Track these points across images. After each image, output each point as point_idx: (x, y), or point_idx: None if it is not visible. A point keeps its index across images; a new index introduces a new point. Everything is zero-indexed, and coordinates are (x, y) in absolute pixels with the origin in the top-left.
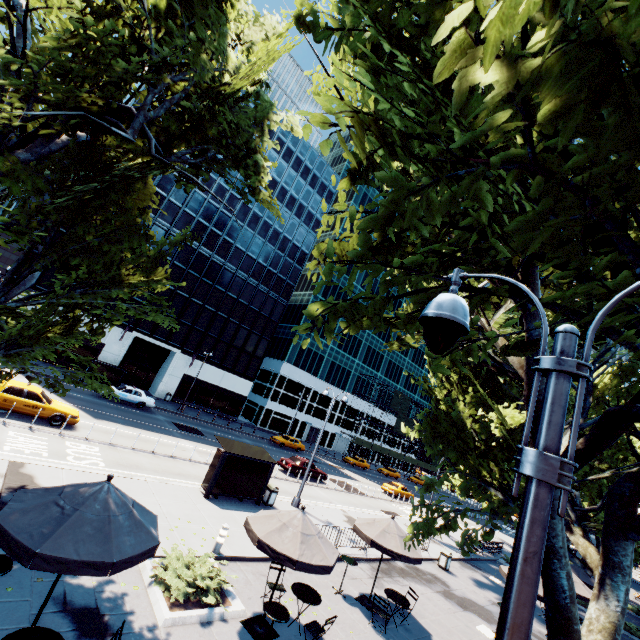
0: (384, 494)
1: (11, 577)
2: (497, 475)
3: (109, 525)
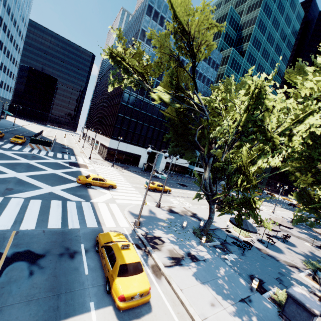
0: None
1: (218, 232)
2: None
3: (252, 226)
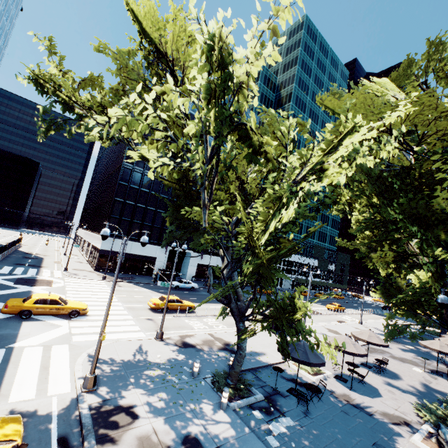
0: (329, 311)
1: (264, 373)
2: (423, 308)
3: (315, 352)
